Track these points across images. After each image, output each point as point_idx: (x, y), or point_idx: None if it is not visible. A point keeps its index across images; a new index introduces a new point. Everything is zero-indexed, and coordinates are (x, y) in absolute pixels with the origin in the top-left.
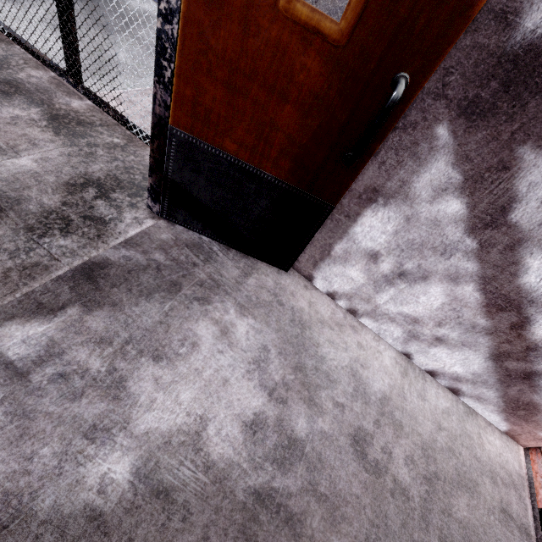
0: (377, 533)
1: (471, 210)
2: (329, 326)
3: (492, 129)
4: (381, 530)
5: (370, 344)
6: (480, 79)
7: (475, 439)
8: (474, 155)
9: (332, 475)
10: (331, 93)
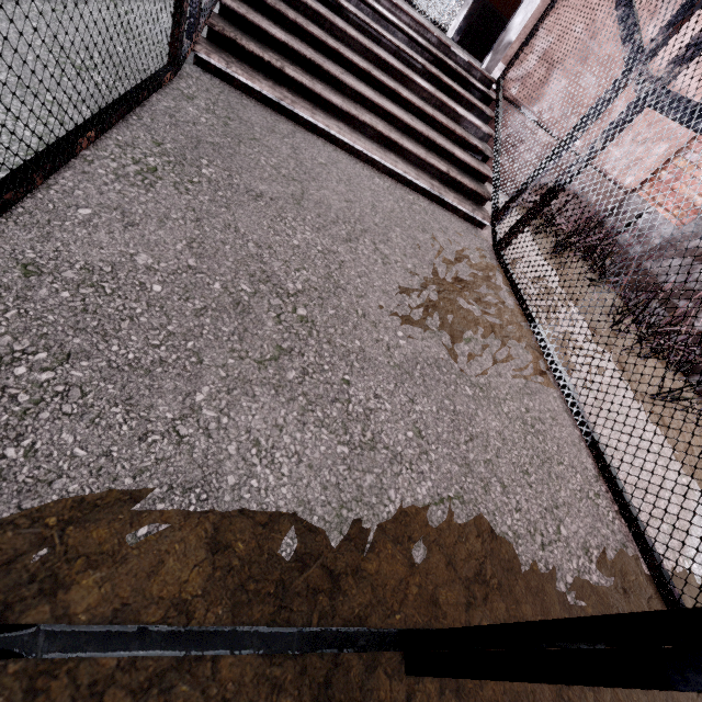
0: None
1: None
2: None
3: None
4: None
5: None
6: None
7: None
8: None
9: None
10: None
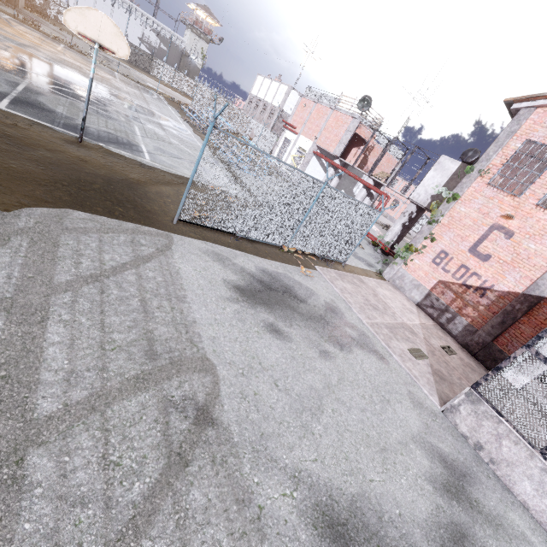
0: None
1: None
2: None
3: None
4: None
5: None
6: None
7: None
8: None
9: None
10: None
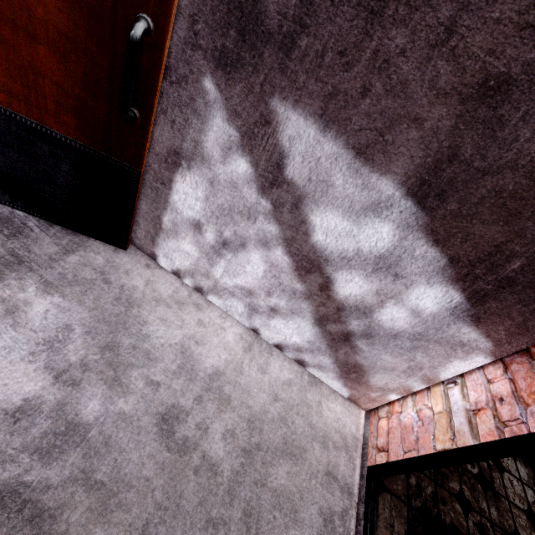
0: (162, 517)
1: (256, 169)
2: (165, 304)
3: (246, 82)
4: (169, 512)
5: (214, 321)
6: (221, 27)
7: (314, 407)
8: (241, 110)
9: (119, 459)
10: (81, 34)
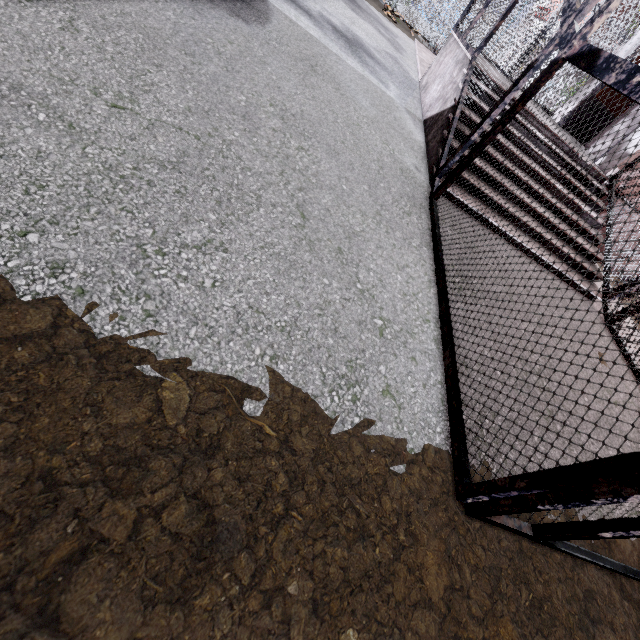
0: None
1: None
2: None
3: None
4: None
5: None
6: None
7: None
8: None
9: None
10: None
